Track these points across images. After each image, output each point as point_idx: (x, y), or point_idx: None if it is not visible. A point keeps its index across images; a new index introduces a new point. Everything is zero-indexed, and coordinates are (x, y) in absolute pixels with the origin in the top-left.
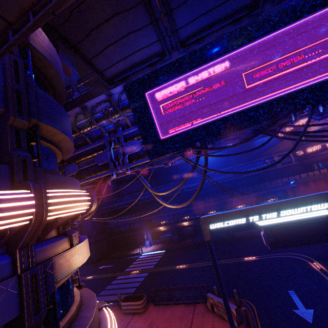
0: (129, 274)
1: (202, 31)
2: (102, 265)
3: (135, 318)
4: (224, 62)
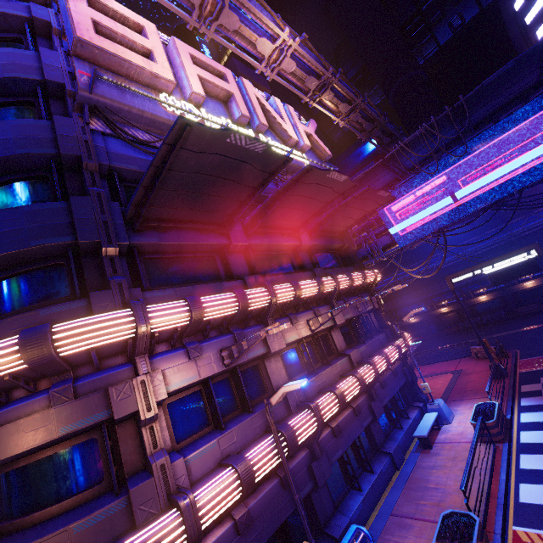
0: None
1: (424, 160)
2: None
3: None
4: (444, 175)
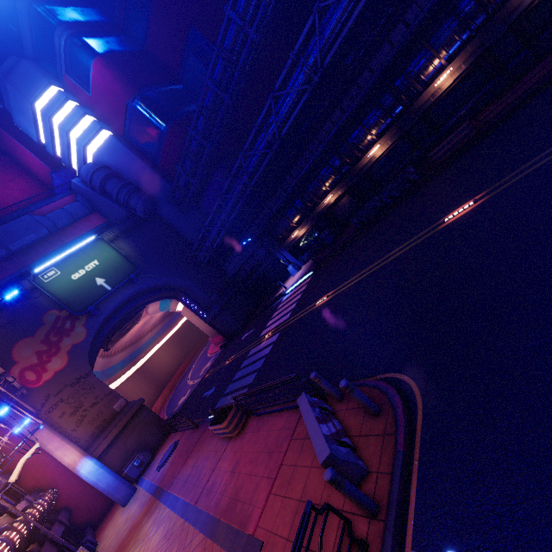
0: (261, 343)
1: None
2: (246, 332)
3: (227, 449)
4: None
